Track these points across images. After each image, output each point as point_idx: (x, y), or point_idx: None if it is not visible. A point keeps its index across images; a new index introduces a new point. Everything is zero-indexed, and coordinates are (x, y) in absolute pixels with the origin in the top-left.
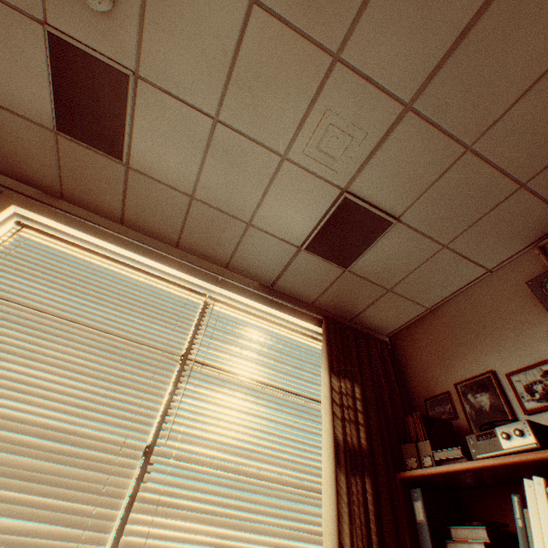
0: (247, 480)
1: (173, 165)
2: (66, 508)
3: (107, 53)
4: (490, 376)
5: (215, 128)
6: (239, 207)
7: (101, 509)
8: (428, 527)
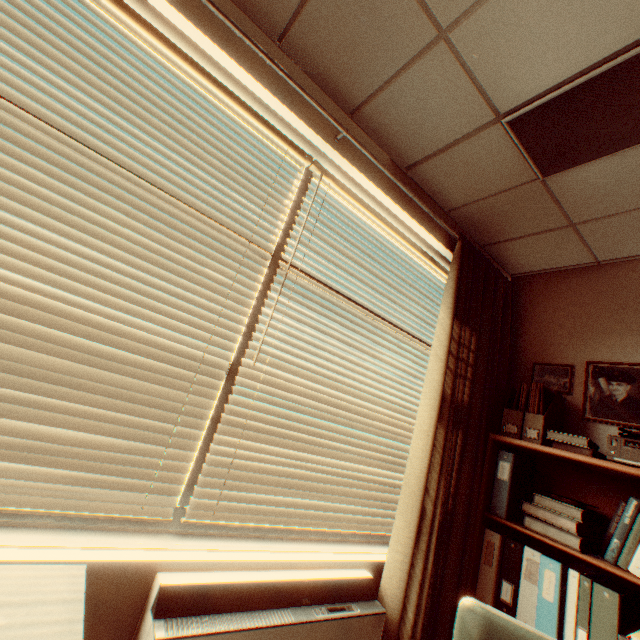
0: (336, 413)
1: None
2: (140, 424)
3: None
4: None
5: None
6: None
7: (181, 427)
8: (509, 486)
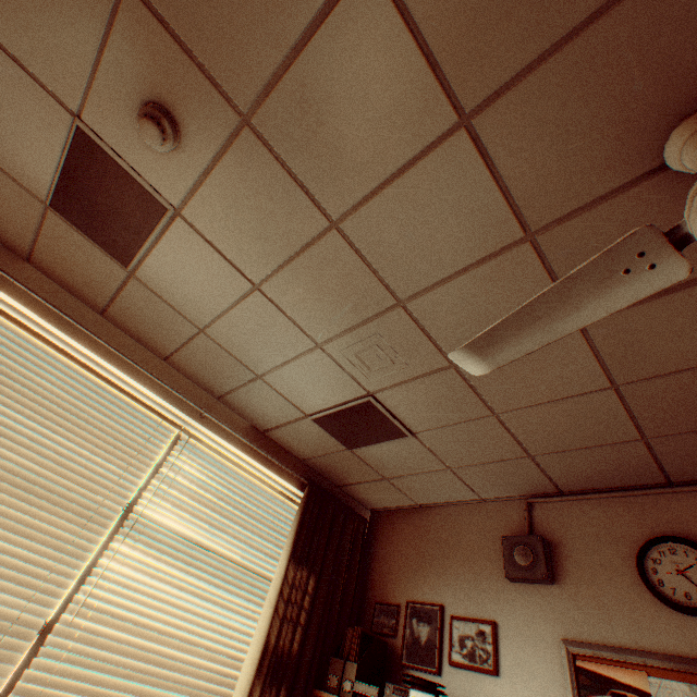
0: (155, 671)
1: (190, 297)
2: None
3: (149, 178)
4: (438, 610)
5: (253, 291)
6: (254, 360)
7: None
8: None
